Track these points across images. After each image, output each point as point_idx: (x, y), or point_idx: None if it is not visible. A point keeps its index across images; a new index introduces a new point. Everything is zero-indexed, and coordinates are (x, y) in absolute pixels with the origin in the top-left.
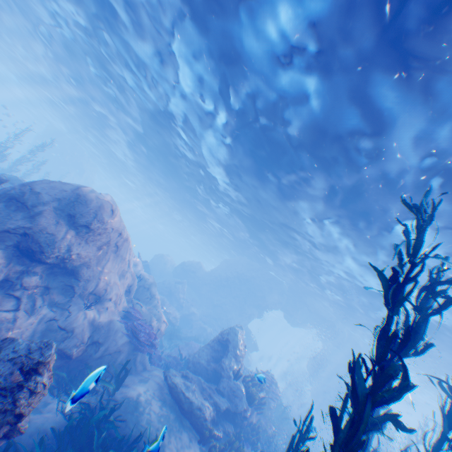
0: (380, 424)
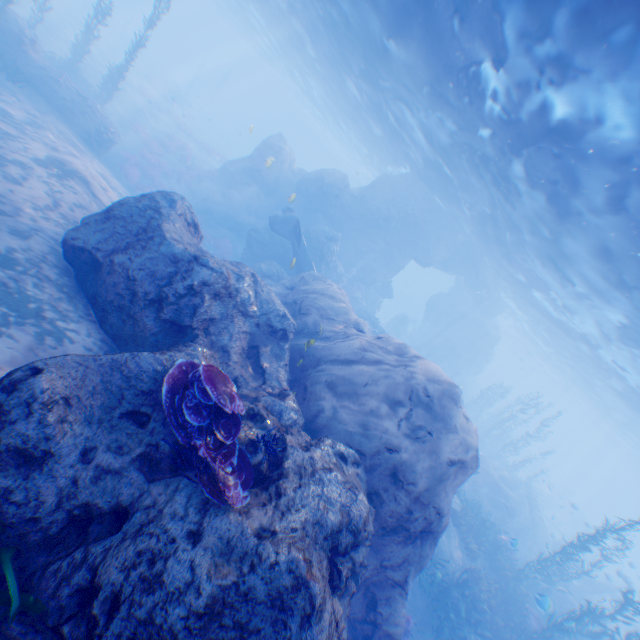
0: None
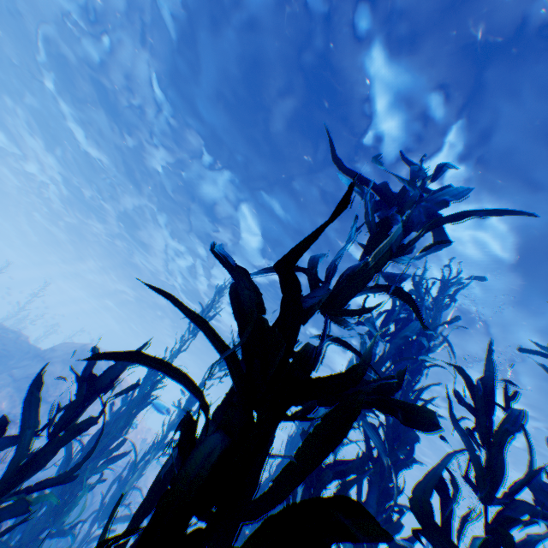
0: (189, 405)
